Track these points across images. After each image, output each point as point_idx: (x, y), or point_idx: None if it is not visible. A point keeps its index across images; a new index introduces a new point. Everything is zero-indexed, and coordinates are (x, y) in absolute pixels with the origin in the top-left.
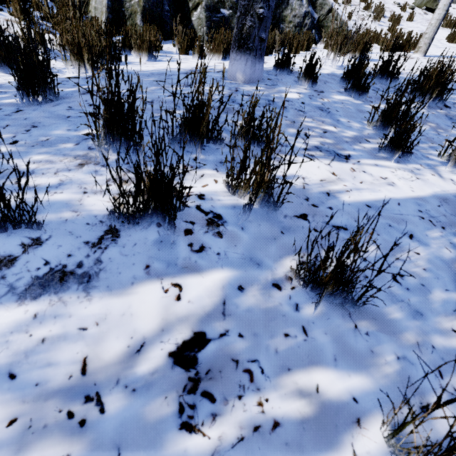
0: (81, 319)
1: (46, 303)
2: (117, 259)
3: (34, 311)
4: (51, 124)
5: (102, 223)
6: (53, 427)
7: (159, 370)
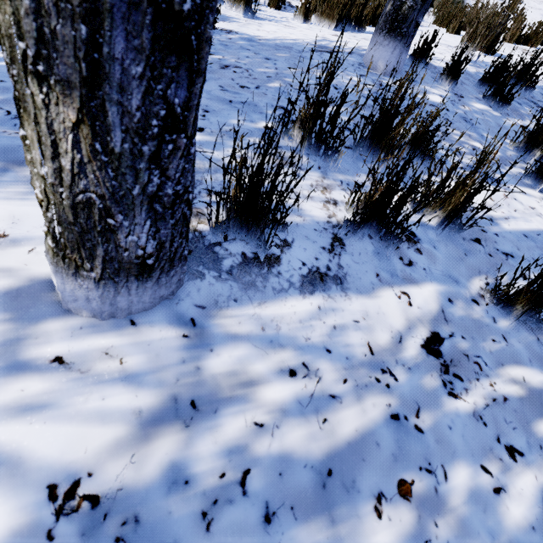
0: (351, 314)
1: (321, 298)
2: (353, 266)
3: (316, 304)
4: (220, 109)
5: (326, 230)
6: (371, 386)
7: (419, 357)
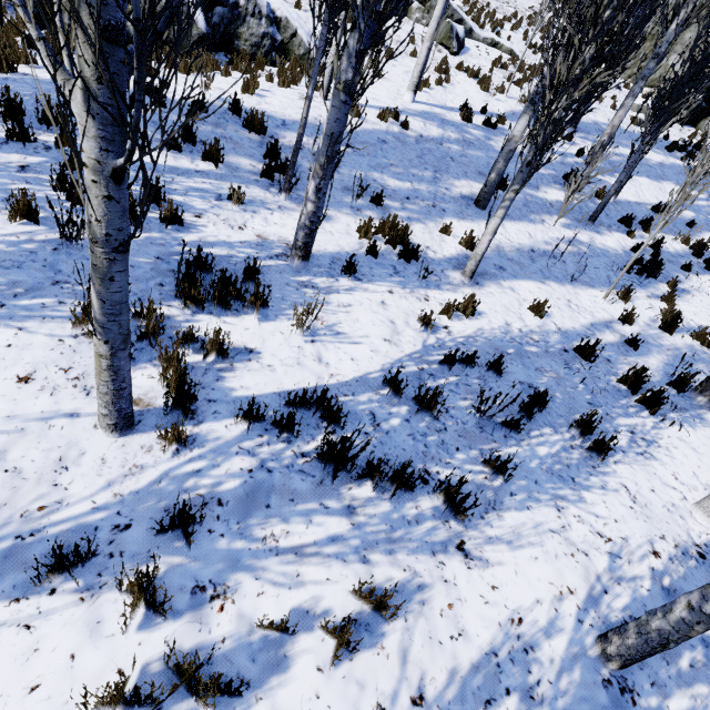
0: None
1: None
2: (7, 148)
3: None
4: None
5: (4, 140)
6: None
7: (14, 166)
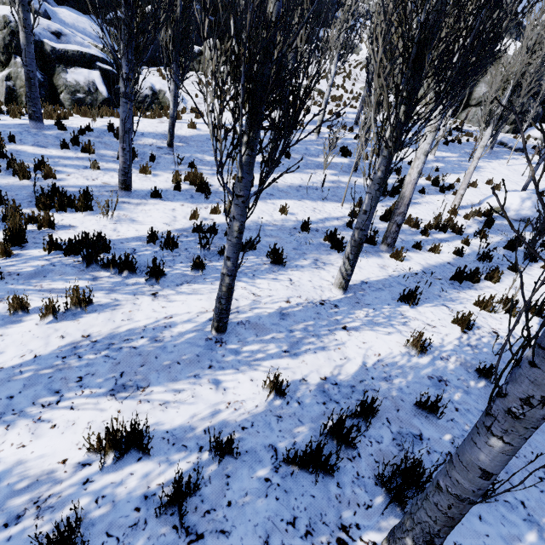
0: None
1: None
2: None
3: None
4: None
5: None
6: None
7: None
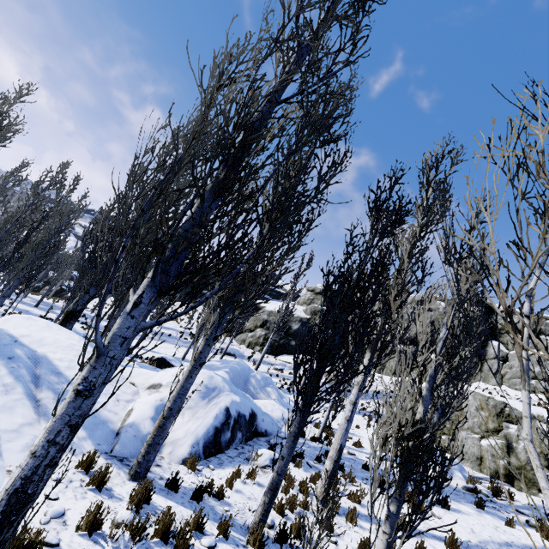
0: None
1: None
2: None
3: None
4: None
5: None
6: None
7: None
